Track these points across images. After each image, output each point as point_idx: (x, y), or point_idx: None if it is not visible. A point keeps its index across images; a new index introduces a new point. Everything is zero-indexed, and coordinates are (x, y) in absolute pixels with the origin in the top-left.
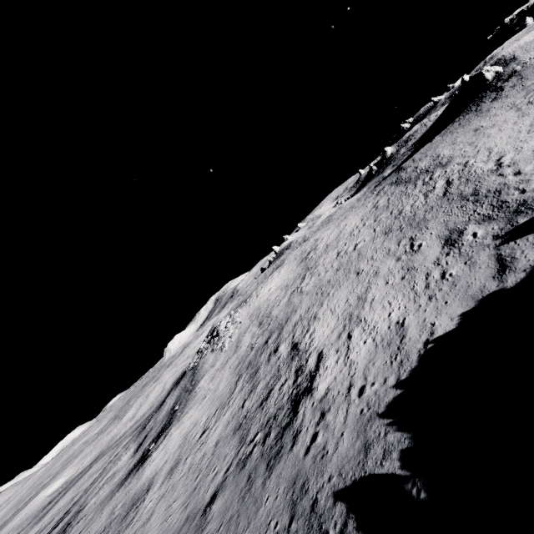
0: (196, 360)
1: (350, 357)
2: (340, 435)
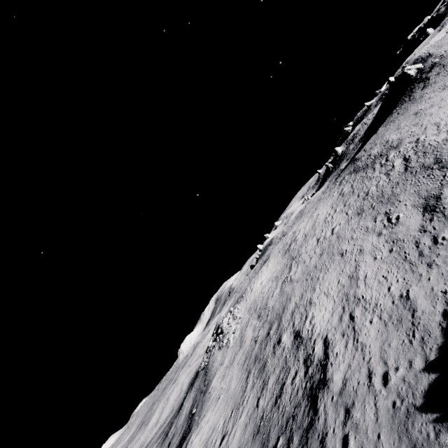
0: (206, 359)
1: (360, 340)
2: (377, 438)
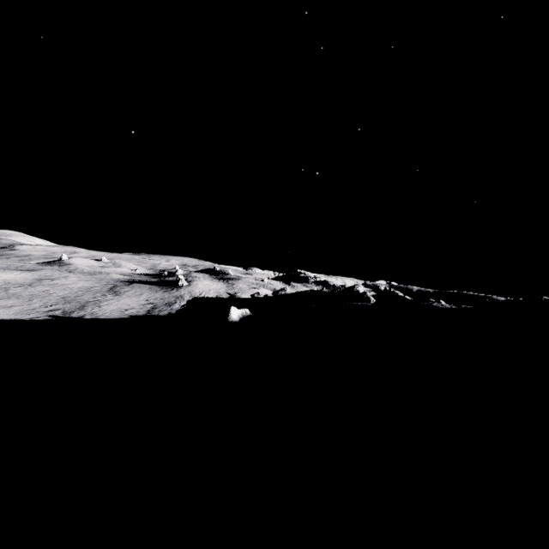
0: None
1: None
2: None
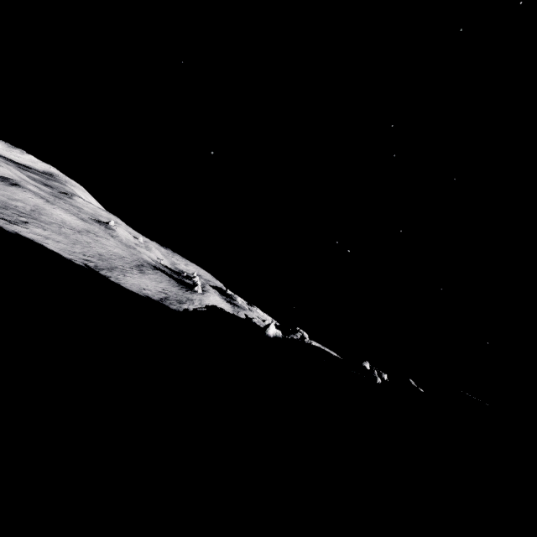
0: None
1: (30, 234)
2: (5, 226)
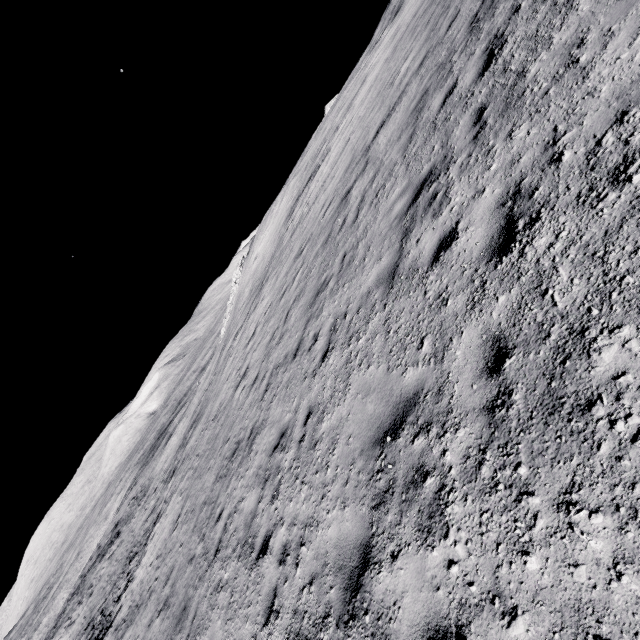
0: None
1: None
2: None
